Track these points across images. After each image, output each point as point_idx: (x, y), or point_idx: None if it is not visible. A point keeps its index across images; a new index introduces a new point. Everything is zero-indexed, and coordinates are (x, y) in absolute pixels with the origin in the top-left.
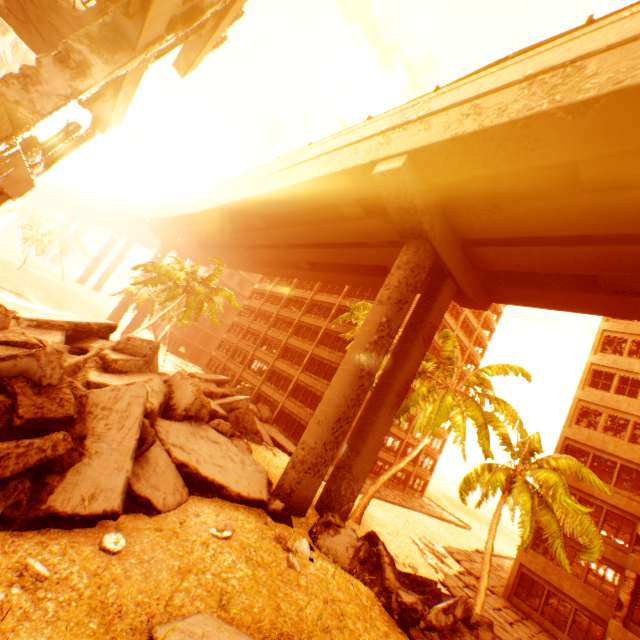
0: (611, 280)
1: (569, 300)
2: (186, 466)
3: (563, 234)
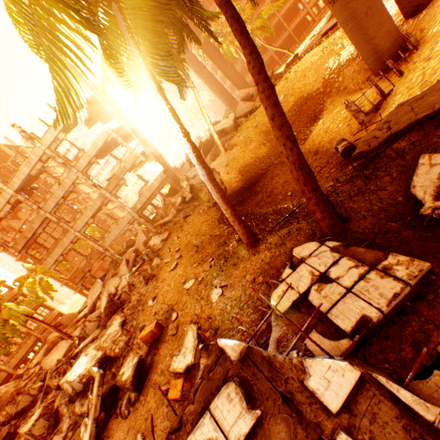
0: None
1: None
2: None
3: None
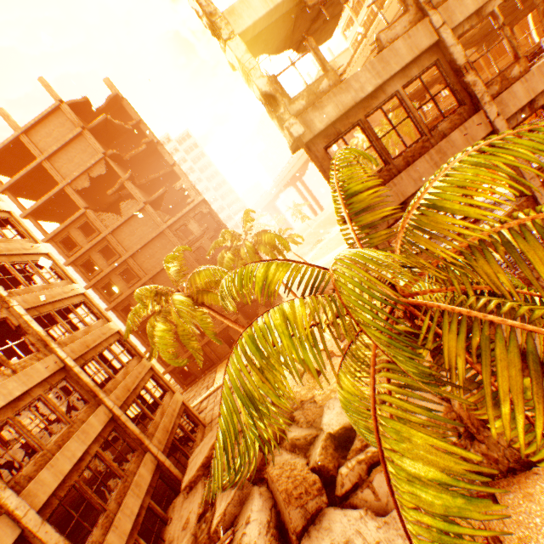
0: None
1: None
2: None
3: None
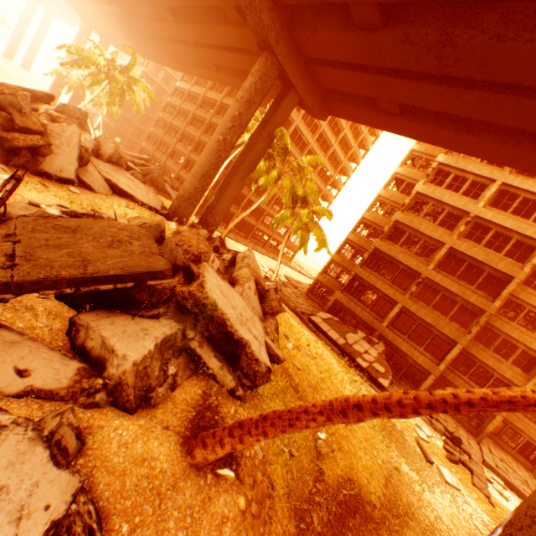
0: (382, 103)
1: (365, 117)
2: (110, 181)
3: (351, 62)
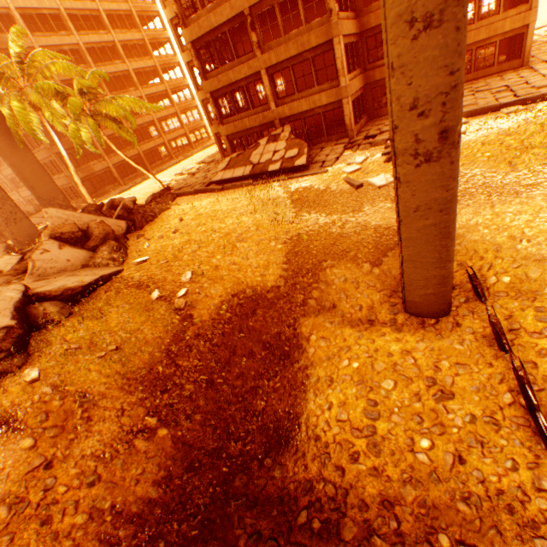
0: None
1: None
2: None
3: None
